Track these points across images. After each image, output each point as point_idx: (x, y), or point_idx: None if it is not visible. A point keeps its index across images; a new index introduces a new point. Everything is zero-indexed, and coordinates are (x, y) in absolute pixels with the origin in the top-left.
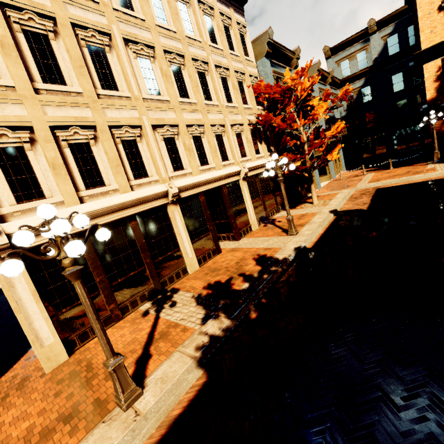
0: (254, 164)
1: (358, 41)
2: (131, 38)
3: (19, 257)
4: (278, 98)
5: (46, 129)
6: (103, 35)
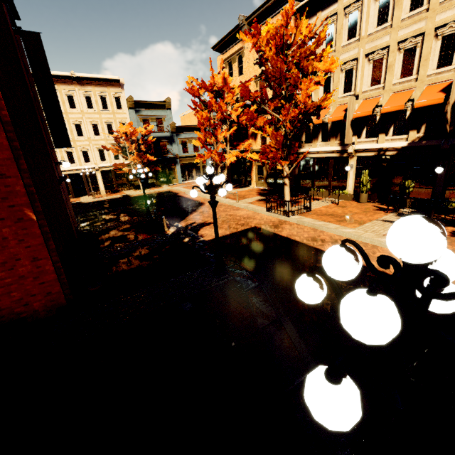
0: (107, 165)
1: None
2: None
3: None
4: (119, 137)
5: None
6: None
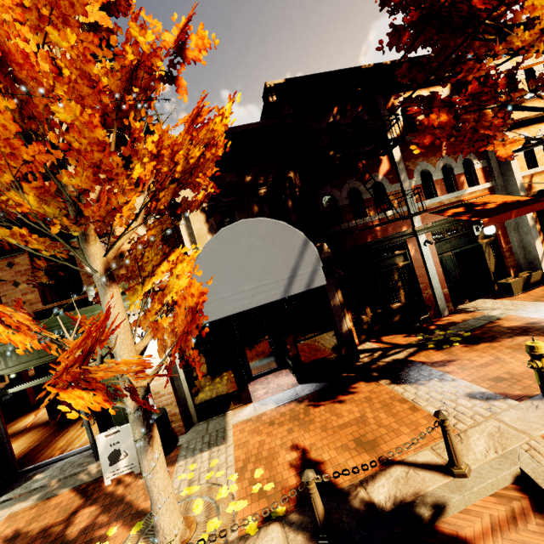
0: None
1: None
2: None
3: None
4: None
5: None
6: None
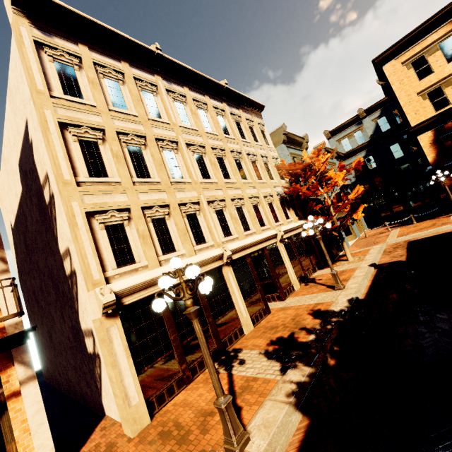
0: (287, 228)
1: (352, 124)
2: (190, 142)
3: (117, 314)
4: (300, 173)
5: (139, 209)
6: (172, 143)
